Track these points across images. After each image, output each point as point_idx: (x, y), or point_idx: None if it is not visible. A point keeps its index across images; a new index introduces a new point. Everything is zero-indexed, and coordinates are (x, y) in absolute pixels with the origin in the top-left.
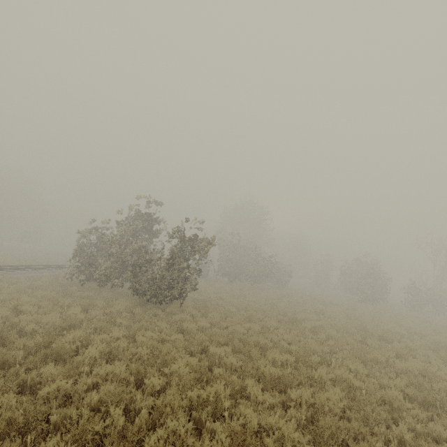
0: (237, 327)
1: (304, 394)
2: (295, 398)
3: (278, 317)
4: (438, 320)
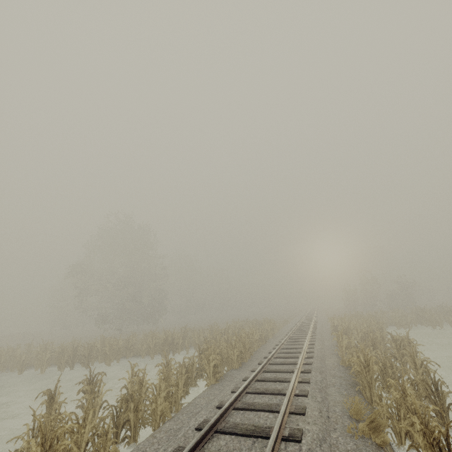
0: None
1: None
2: None
3: None
4: None
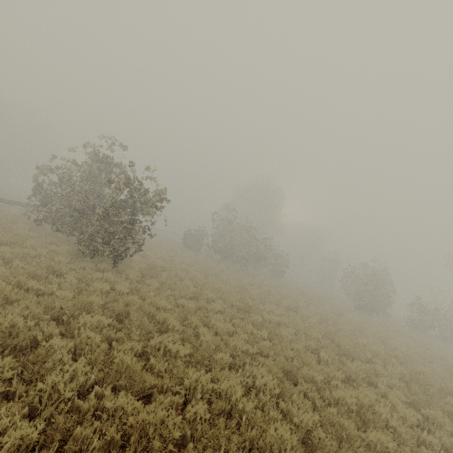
0: (160, 301)
1: (129, 406)
2: (113, 407)
3: (233, 302)
4: (440, 348)
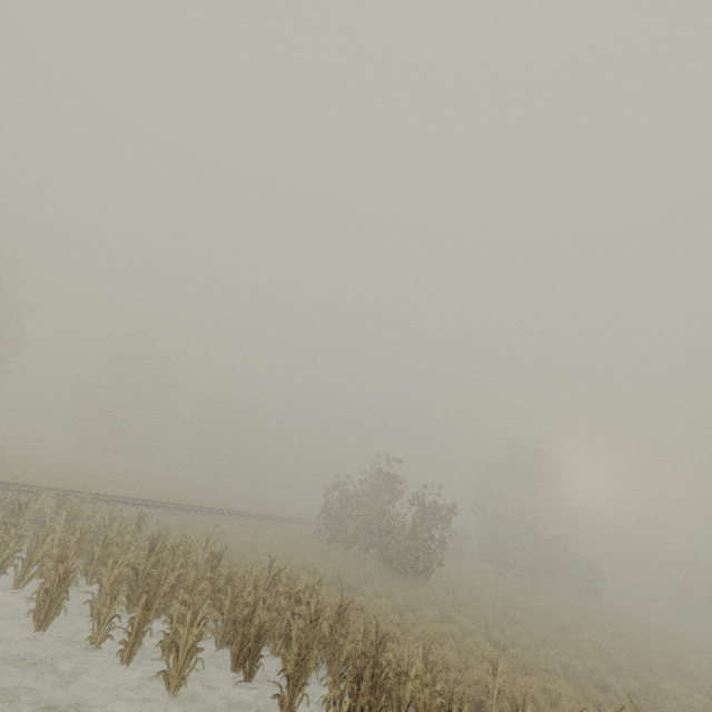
0: (484, 612)
1: (520, 652)
2: (512, 653)
3: (544, 621)
4: None
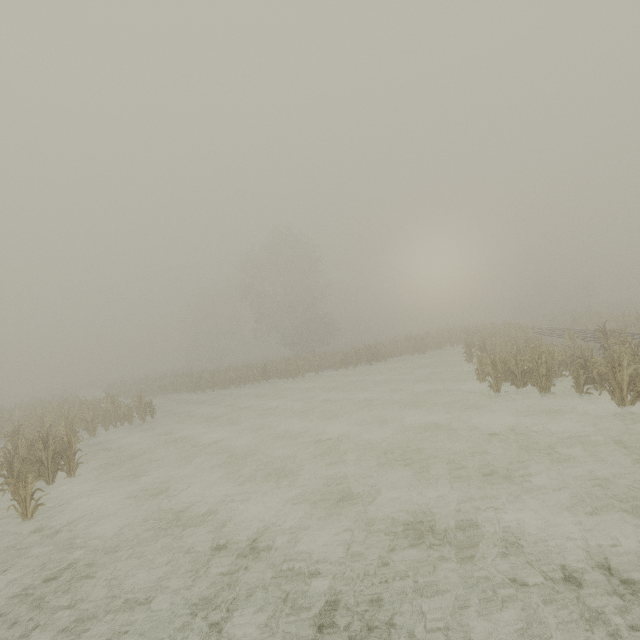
0: None
1: None
2: None
3: None
4: None
